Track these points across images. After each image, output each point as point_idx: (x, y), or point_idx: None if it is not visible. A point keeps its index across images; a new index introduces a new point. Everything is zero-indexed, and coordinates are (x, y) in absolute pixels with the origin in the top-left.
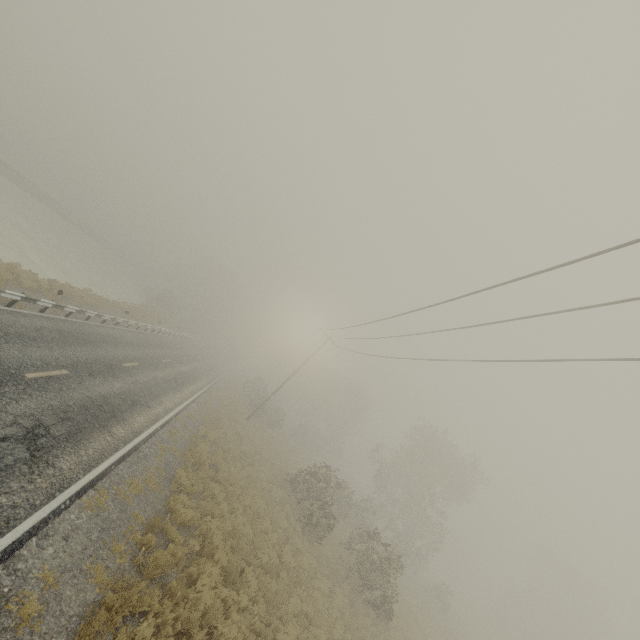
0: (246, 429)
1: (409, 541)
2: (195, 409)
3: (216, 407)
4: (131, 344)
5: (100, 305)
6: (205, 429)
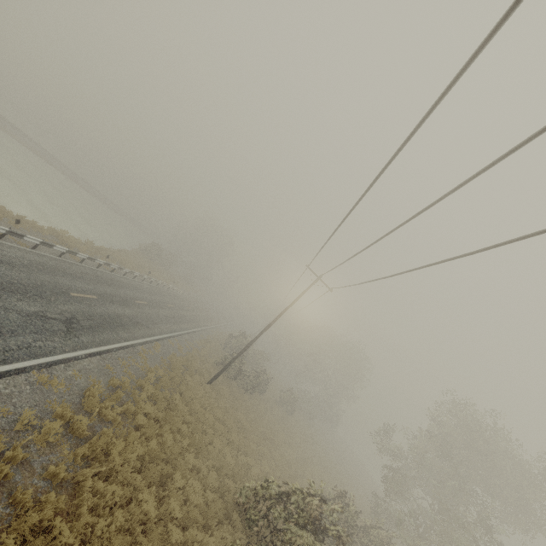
0: (198, 398)
1: None
2: (87, 367)
3: (155, 365)
4: (0, 261)
5: (0, 218)
6: (60, 409)
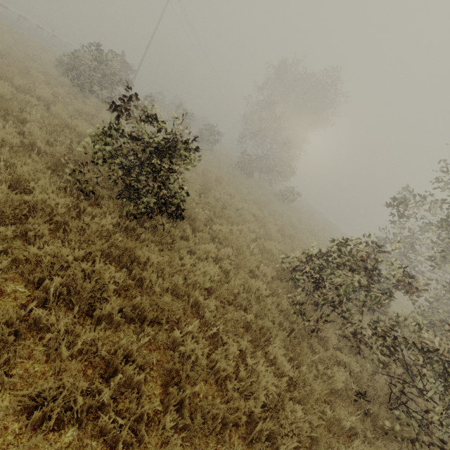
0: None
1: (262, 161)
2: None
3: None
4: None
5: None
6: None
